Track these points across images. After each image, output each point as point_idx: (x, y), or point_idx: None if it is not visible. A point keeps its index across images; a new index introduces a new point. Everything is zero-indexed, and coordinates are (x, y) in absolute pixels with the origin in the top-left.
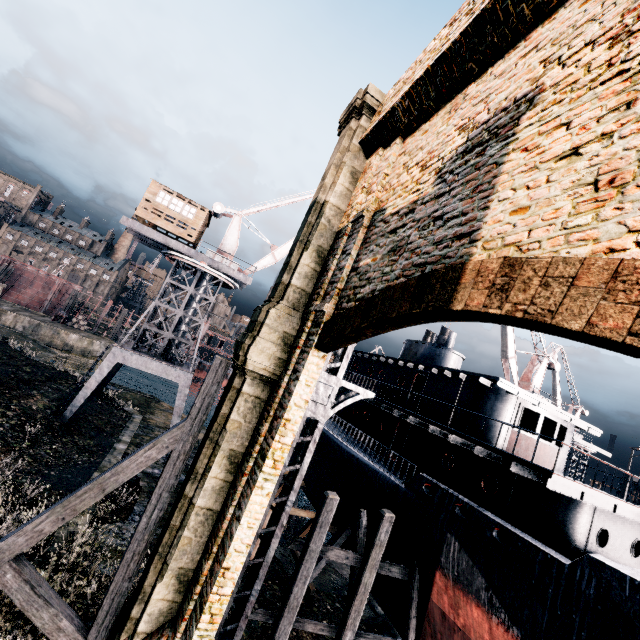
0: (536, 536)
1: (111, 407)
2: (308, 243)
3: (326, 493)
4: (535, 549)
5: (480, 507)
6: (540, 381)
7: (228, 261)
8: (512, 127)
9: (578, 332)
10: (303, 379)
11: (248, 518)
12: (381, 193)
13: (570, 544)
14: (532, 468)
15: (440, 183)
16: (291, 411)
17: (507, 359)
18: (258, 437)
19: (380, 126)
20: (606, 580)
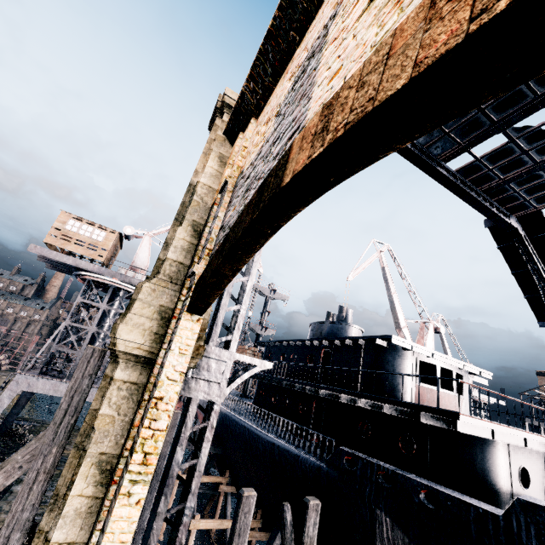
0: (463, 491)
1: (18, 444)
2: (182, 219)
3: (241, 491)
4: (465, 505)
5: (402, 470)
6: (432, 344)
7: (140, 275)
8: (324, 40)
9: (406, 86)
10: (176, 347)
11: (110, 543)
12: (242, 162)
13: (497, 492)
14: (440, 414)
15: (278, 119)
16: (163, 387)
17: (400, 329)
18: (130, 429)
19: (236, 113)
20: (544, 524)
